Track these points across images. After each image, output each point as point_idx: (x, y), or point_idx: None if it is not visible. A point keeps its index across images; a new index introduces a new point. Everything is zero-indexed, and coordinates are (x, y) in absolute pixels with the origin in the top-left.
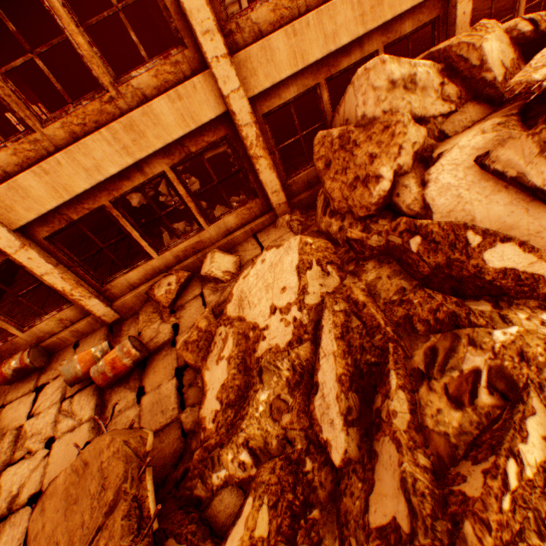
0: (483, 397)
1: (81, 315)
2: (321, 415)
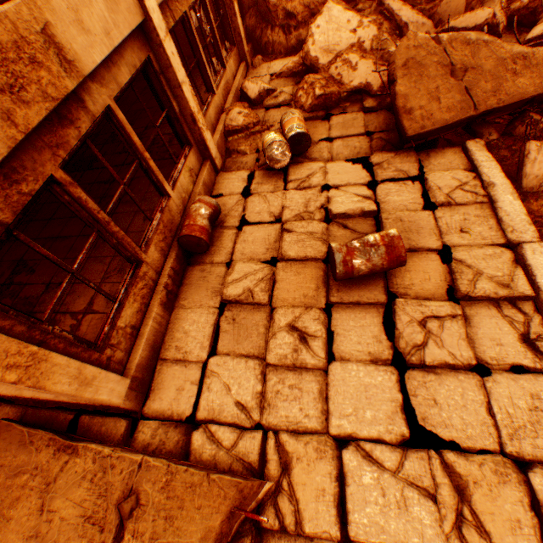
0: None
1: (198, 165)
2: (416, 30)
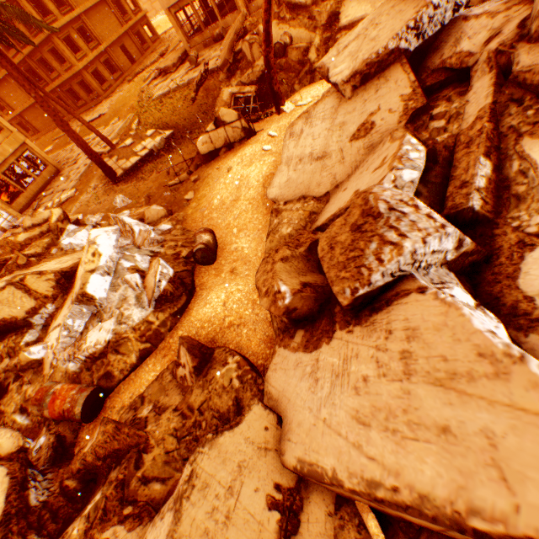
0: None
1: None
2: None
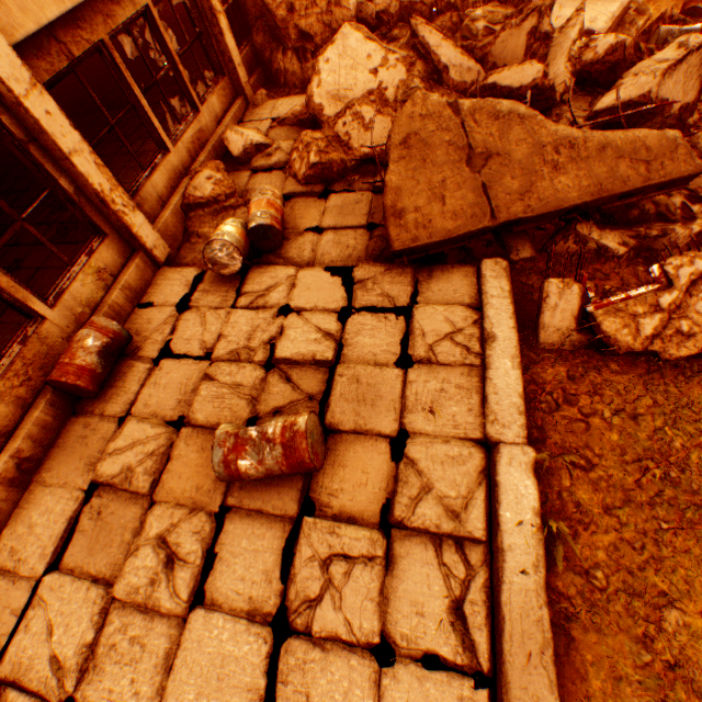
0: (496, 29)
1: (120, 260)
2: (460, 77)
